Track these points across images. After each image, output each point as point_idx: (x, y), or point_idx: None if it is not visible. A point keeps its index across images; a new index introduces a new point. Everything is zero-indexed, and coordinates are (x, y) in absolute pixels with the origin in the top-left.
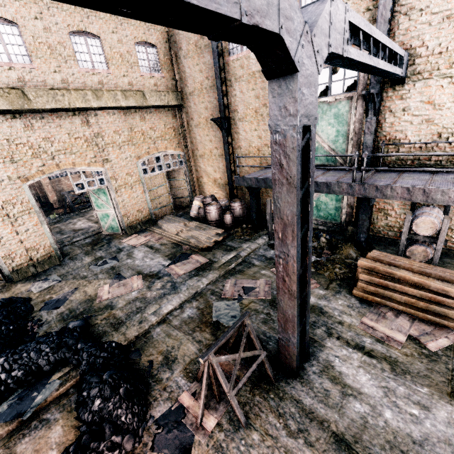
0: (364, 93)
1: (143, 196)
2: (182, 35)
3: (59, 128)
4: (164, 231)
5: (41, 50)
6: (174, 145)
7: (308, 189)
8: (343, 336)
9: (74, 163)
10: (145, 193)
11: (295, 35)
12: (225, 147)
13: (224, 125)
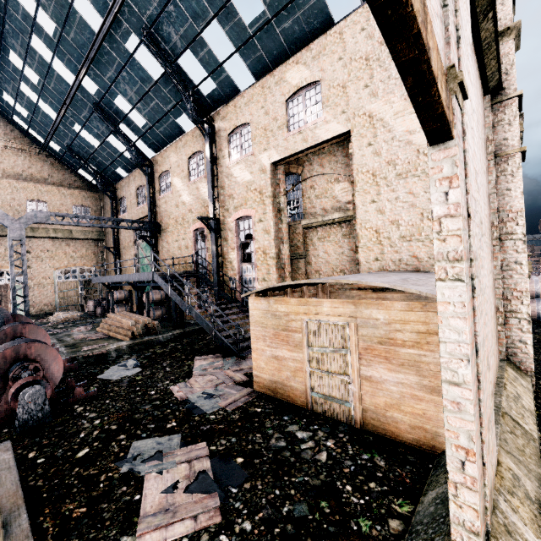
0: (139, 237)
1: (53, 295)
2: (106, 202)
3: (0, 246)
4: (51, 316)
5: (5, 208)
6: (92, 264)
7: (23, 259)
8: (61, 338)
9: (3, 266)
10: (55, 292)
11: (6, 219)
12: (115, 265)
13: (114, 251)
